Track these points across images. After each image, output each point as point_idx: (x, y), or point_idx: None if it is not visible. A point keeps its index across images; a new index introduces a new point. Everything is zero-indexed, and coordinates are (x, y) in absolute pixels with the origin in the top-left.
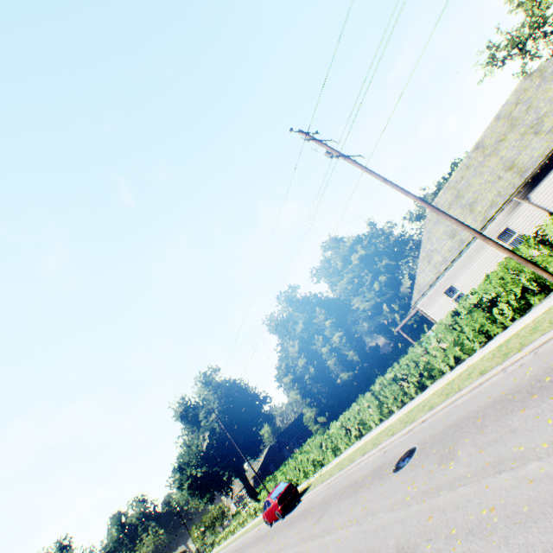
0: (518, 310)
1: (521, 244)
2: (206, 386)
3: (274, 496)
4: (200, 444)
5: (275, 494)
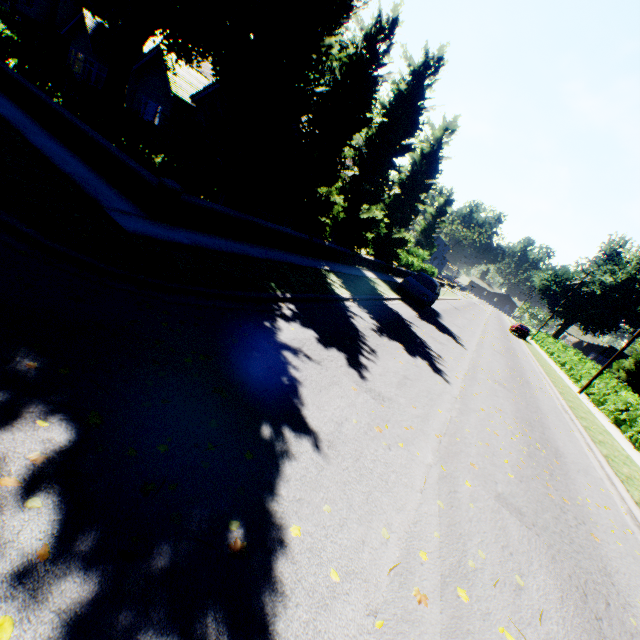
0: (586, 392)
1: (611, 382)
2: (639, 259)
3: (519, 325)
4: (575, 278)
5: (520, 325)
